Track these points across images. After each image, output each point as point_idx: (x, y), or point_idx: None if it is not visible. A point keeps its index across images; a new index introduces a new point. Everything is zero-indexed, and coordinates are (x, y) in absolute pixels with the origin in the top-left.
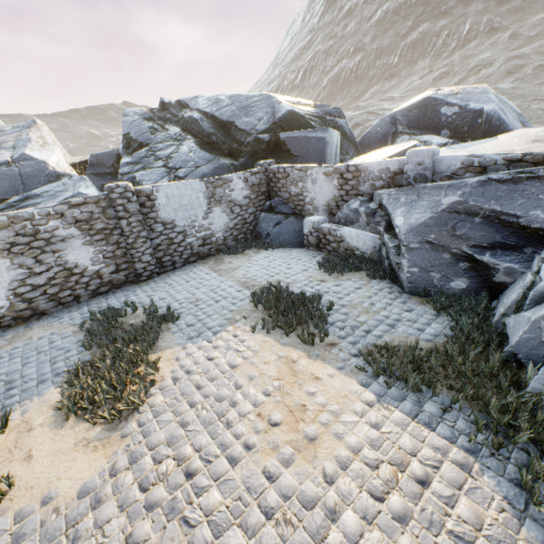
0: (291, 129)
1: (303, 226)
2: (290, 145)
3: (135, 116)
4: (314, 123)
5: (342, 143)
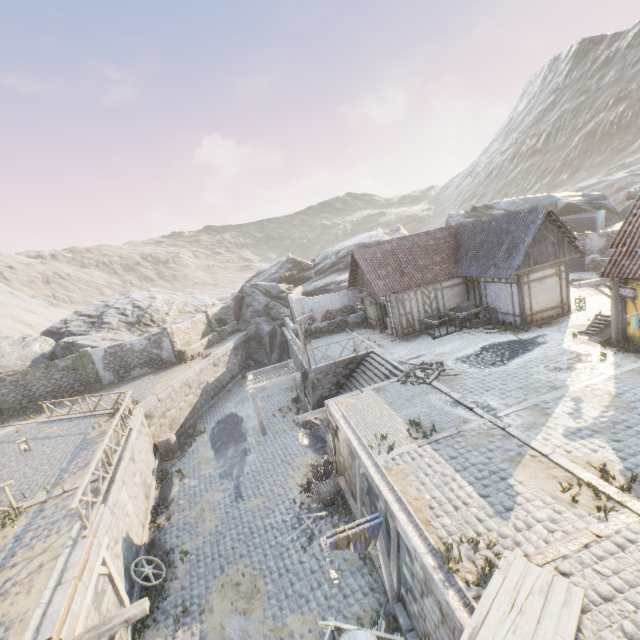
0: (568, 213)
1: (585, 261)
2: (570, 223)
3: (458, 217)
4: (584, 207)
5: (606, 215)
